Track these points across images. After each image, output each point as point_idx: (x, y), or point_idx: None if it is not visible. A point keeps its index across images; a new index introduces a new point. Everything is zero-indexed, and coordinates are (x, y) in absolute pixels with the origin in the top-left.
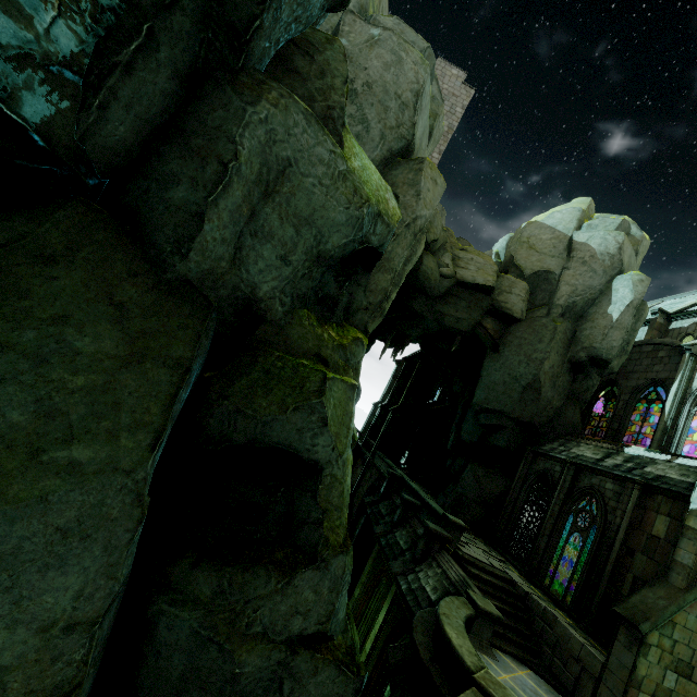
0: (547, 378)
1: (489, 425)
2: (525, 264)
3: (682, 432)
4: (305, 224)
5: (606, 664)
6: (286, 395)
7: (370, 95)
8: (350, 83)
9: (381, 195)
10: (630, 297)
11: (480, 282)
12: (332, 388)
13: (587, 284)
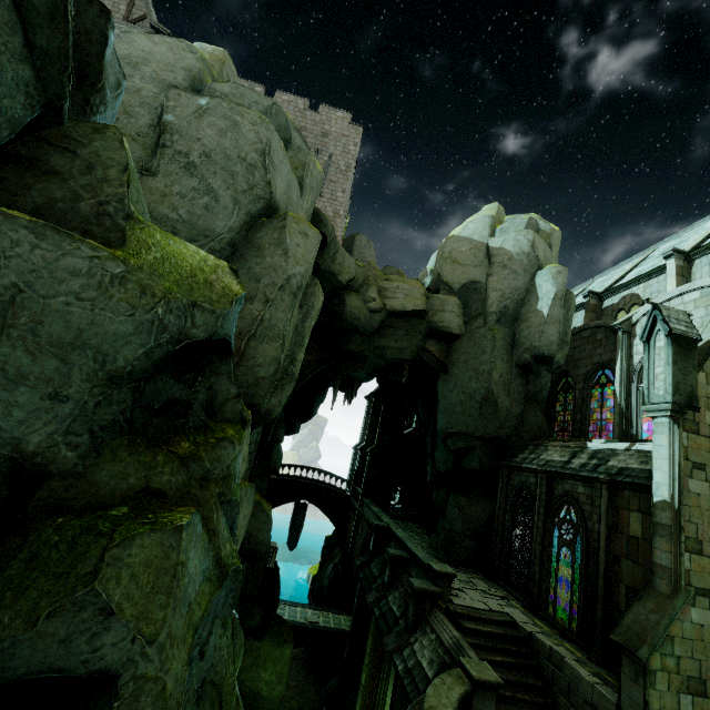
0: (499, 388)
1: (458, 449)
2: (452, 279)
3: (637, 411)
4: (73, 349)
5: (619, 706)
6: (43, 595)
7: (211, 164)
8: (185, 157)
9: (199, 280)
10: (553, 291)
11: (410, 308)
12: (125, 554)
13: (513, 286)
